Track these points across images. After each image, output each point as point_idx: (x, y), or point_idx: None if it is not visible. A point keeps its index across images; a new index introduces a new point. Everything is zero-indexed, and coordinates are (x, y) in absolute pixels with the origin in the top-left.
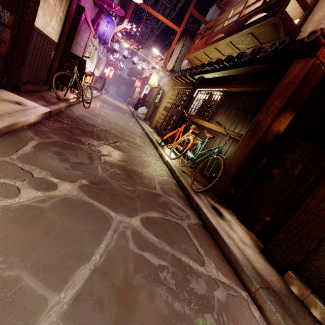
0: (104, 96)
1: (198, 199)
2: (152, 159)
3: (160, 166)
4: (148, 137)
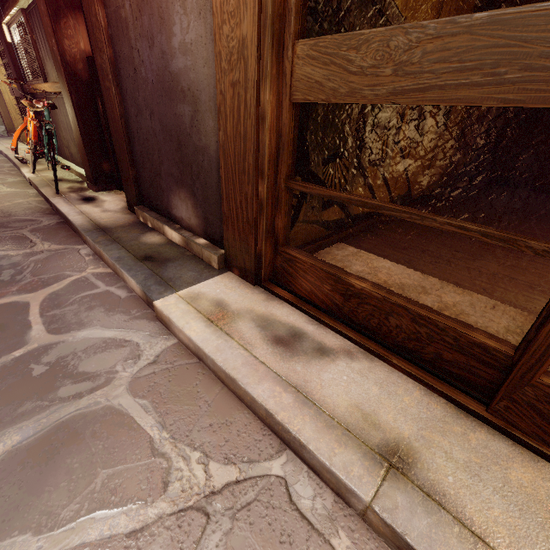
0: None
1: (58, 200)
2: (2, 189)
3: (18, 191)
4: (10, 162)
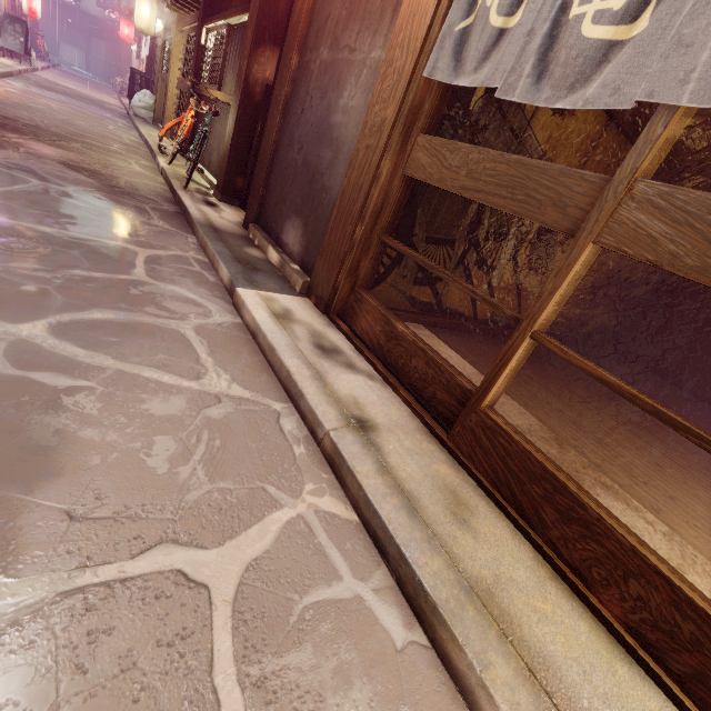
0: (43, 75)
1: (183, 194)
2: (135, 167)
3: (148, 174)
4: (147, 147)
